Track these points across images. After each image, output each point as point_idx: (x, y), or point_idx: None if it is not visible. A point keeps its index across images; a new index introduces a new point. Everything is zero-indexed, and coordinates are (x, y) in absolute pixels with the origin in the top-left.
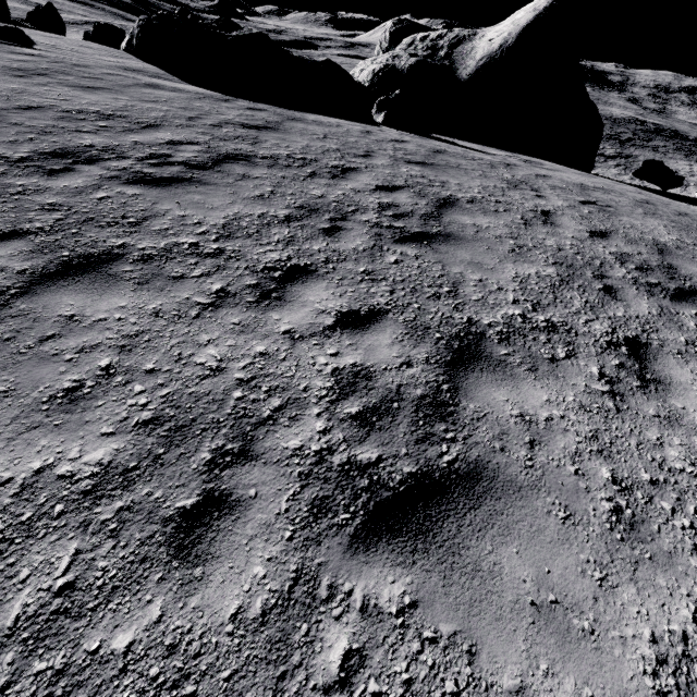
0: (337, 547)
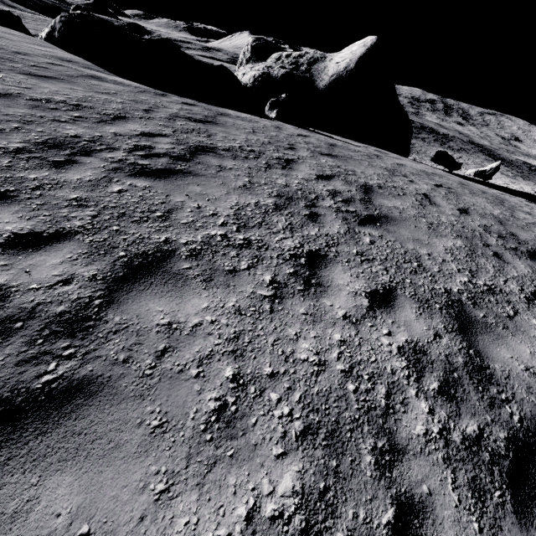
0: (513, 527)
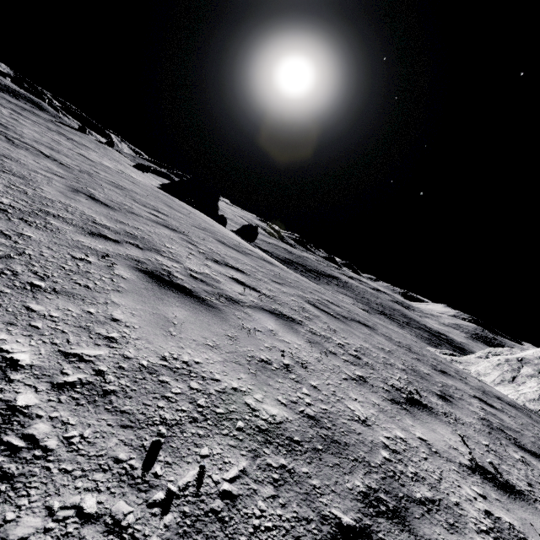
0: None
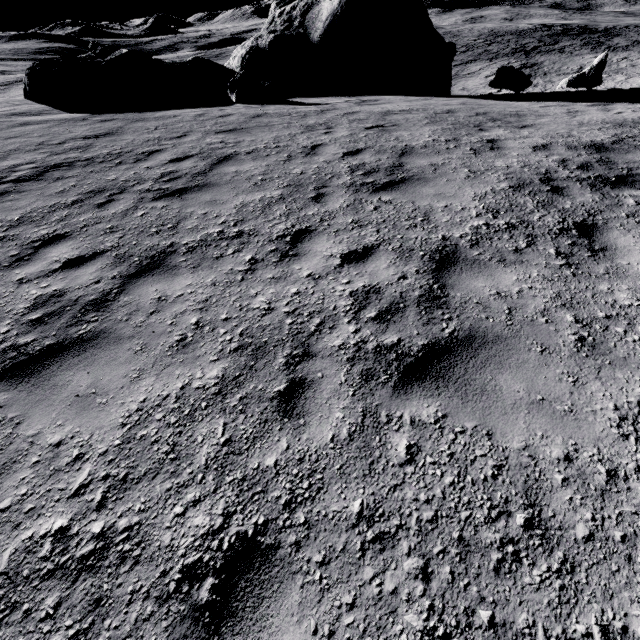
0: None
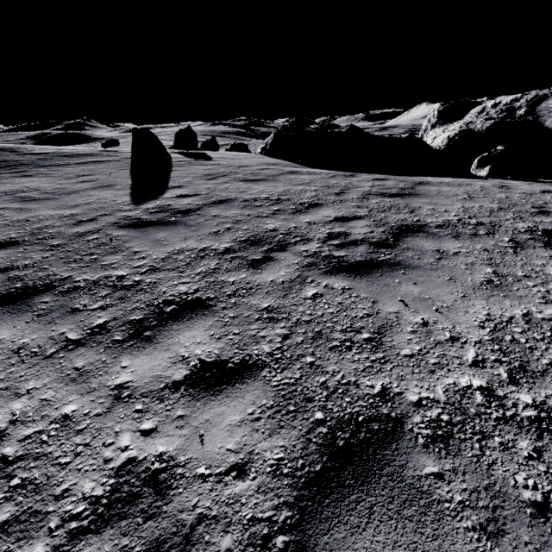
0: None
